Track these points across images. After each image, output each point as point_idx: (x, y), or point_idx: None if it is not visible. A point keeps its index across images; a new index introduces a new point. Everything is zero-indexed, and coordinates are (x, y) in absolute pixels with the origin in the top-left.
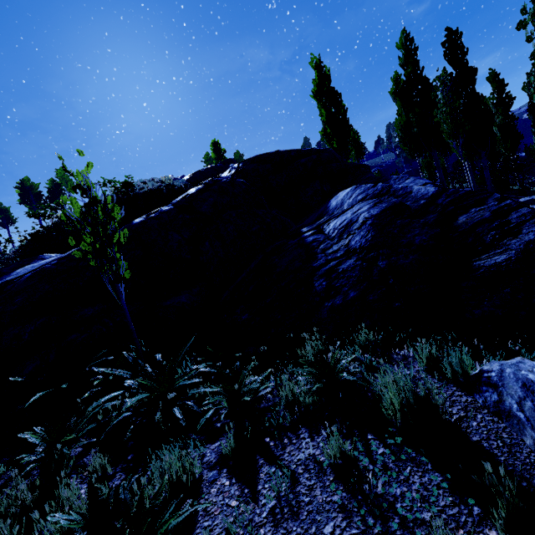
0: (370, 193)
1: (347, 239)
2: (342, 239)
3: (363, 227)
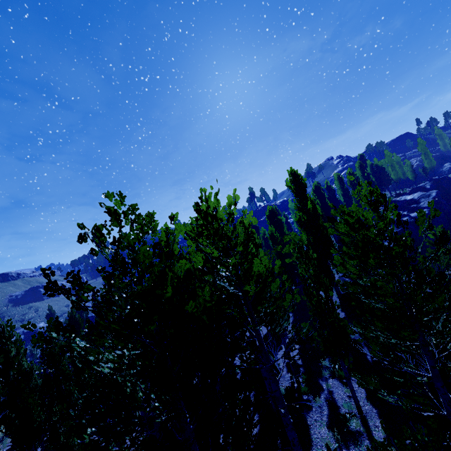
0: (449, 164)
1: (446, 169)
2: (446, 169)
3: (448, 168)
